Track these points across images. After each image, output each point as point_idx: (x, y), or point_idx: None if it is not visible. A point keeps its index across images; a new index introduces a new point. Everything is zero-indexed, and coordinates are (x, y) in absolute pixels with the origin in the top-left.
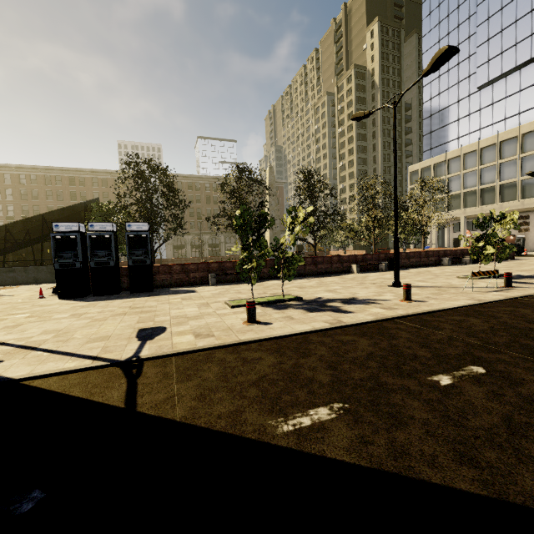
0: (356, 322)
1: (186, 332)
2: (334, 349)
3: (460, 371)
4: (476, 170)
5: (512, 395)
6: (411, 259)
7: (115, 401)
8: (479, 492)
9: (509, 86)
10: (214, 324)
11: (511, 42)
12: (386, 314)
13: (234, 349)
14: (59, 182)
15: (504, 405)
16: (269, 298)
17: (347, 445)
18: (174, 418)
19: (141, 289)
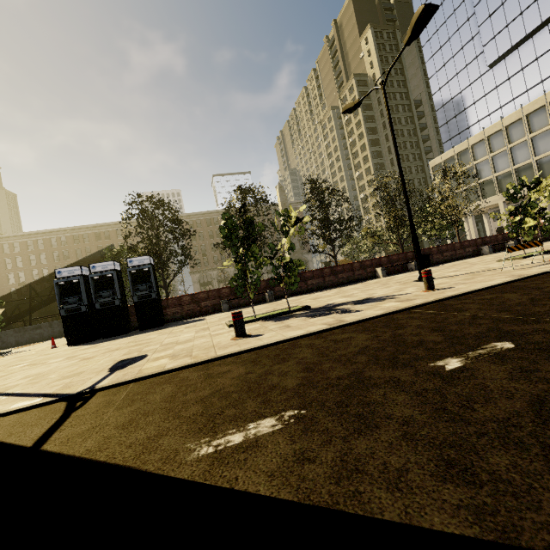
0: (360, 319)
1: (164, 356)
2: (321, 349)
3: (477, 351)
4: (506, 150)
5: None
6: (444, 253)
7: (27, 440)
8: (464, 530)
9: (523, 56)
10: (199, 344)
11: (516, 12)
12: (400, 305)
13: (206, 366)
14: (86, 239)
15: (535, 384)
16: (274, 312)
17: (274, 467)
18: (75, 453)
19: (150, 325)
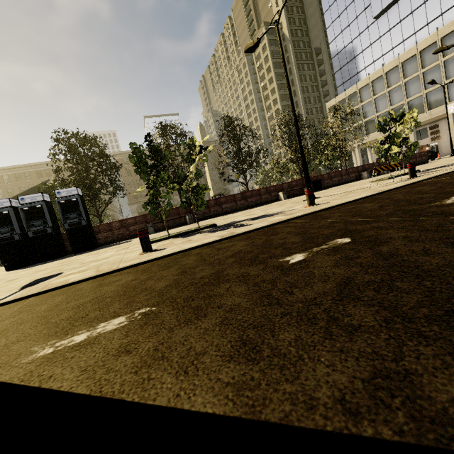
0: (248, 230)
1: (75, 272)
2: (204, 256)
3: (321, 246)
4: (385, 93)
5: (368, 256)
6: (333, 178)
7: None
8: (218, 408)
9: (402, 10)
10: (111, 260)
11: None
12: (283, 218)
13: (104, 277)
14: (28, 177)
15: (351, 268)
16: (186, 231)
17: (92, 362)
18: None
19: (83, 248)
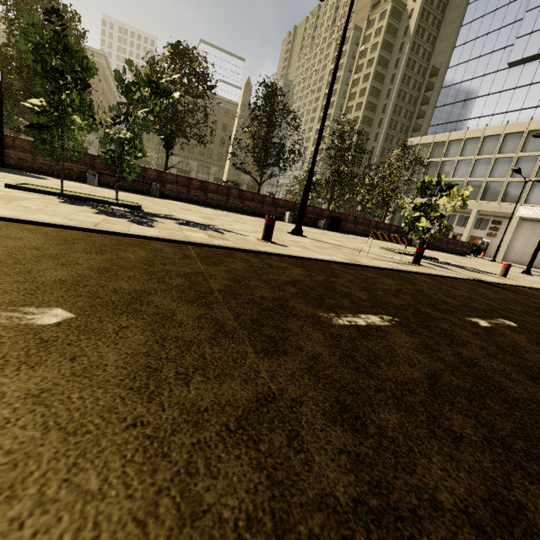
0: (112, 230)
1: None
2: None
3: None
4: (472, 160)
5: None
6: (359, 225)
7: None
8: None
9: (539, 71)
10: None
11: None
12: (193, 238)
13: None
14: None
15: None
16: (97, 197)
17: None
18: None
19: None
